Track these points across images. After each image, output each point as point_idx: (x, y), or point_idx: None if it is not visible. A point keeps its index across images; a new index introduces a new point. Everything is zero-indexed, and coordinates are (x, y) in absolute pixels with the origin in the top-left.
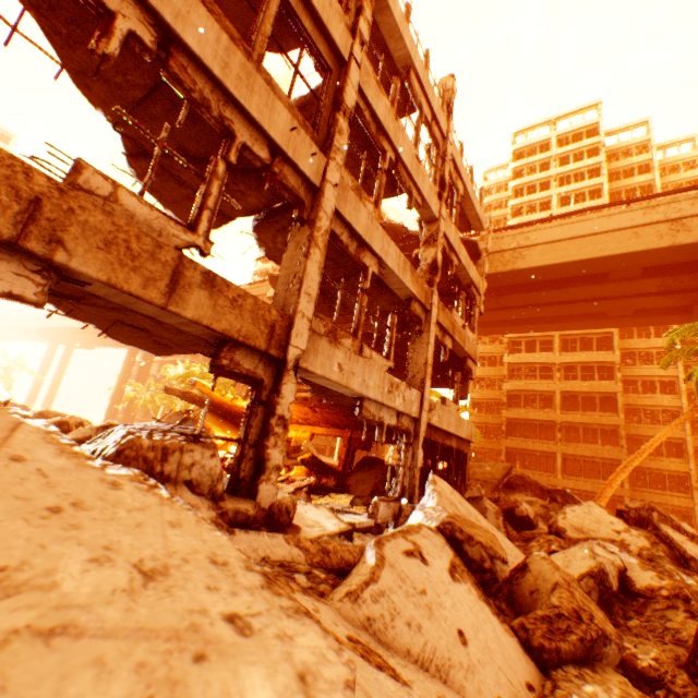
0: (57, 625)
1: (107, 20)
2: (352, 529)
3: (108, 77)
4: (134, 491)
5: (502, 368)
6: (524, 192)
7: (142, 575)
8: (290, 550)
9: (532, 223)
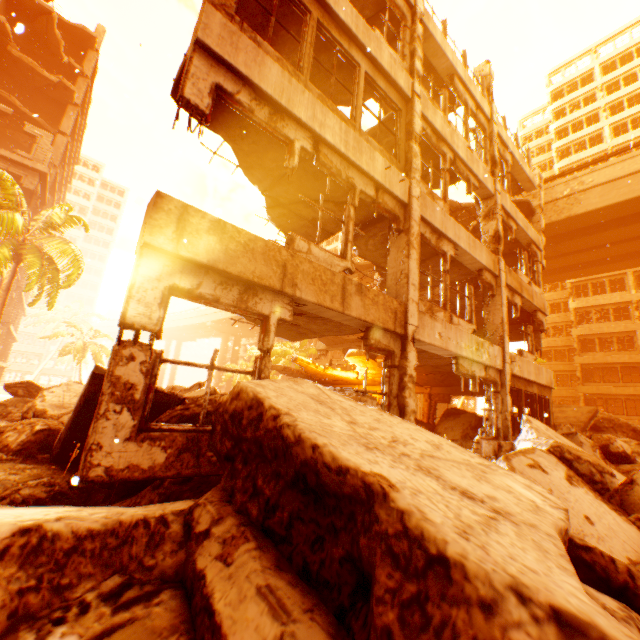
0: (429, 454)
1: (290, 146)
2: None
3: (265, 166)
4: (388, 416)
5: (567, 313)
6: (568, 131)
7: (433, 445)
8: None
9: (585, 165)
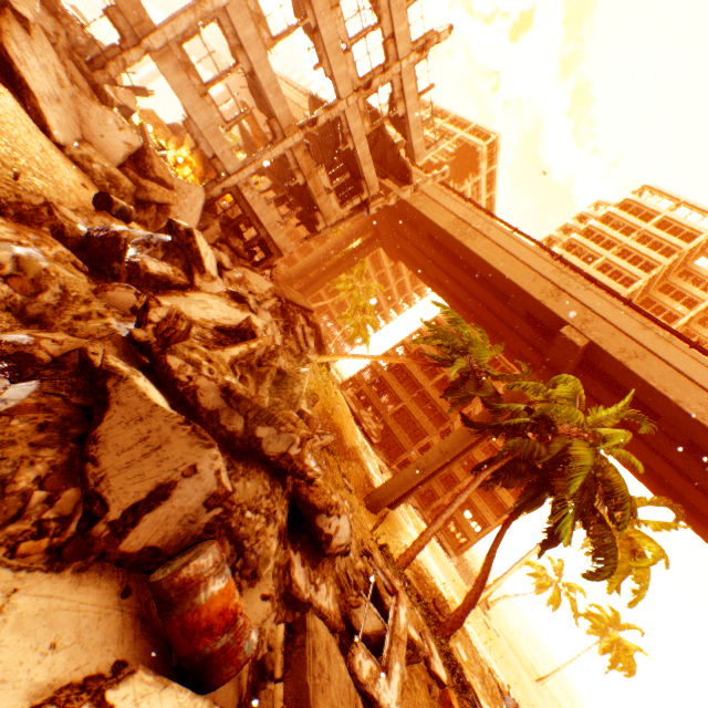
0: None
1: None
2: None
3: None
4: None
5: None
6: (591, 236)
7: None
8: (87, 90)
9: (505, 224)
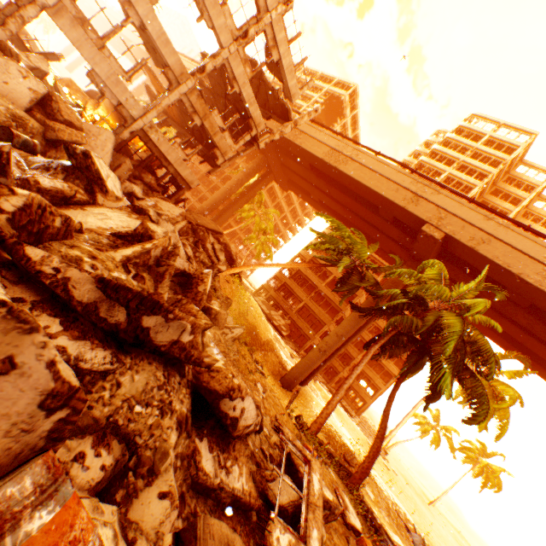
0: None
1: None
2: None
3: None
4: None
5: None
6: (436, 157)
7: None
8: None
9: (370, 149)
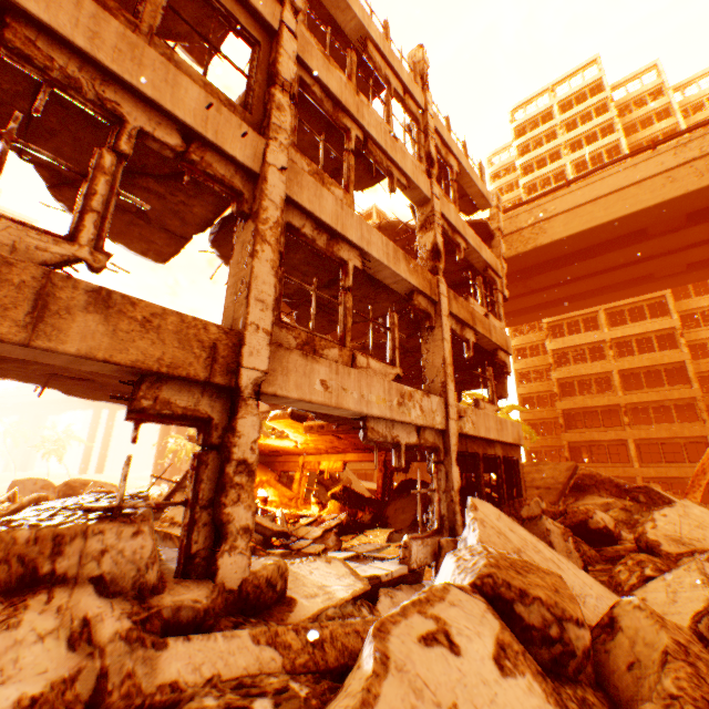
0: None
1: None
2: (378, 584)
3: None
4: None
5: (546, 356)
6: (533, 168)
7: None
8: (258, 653)
9: (547, 193)
